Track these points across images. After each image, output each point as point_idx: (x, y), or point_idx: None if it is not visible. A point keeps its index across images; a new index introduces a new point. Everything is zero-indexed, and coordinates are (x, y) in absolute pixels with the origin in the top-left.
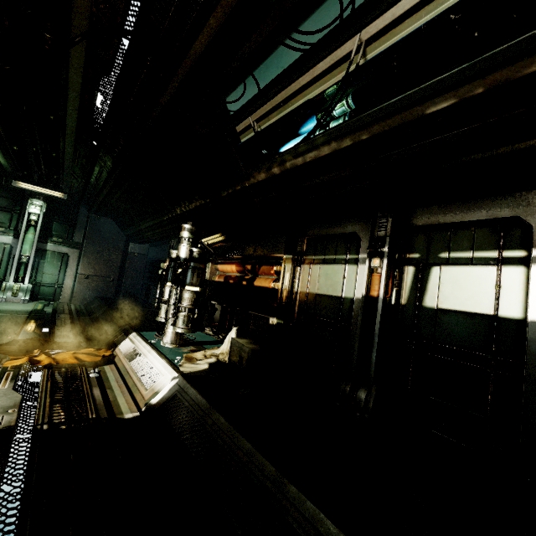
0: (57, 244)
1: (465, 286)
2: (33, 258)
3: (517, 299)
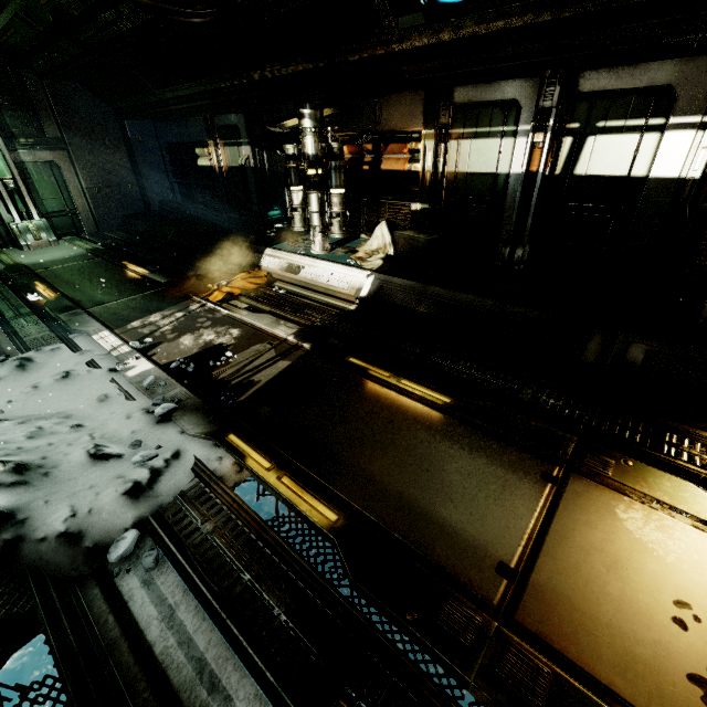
0: (31, 150)
1: (612, 154)
2: (20, 180)
3: (646, 161)
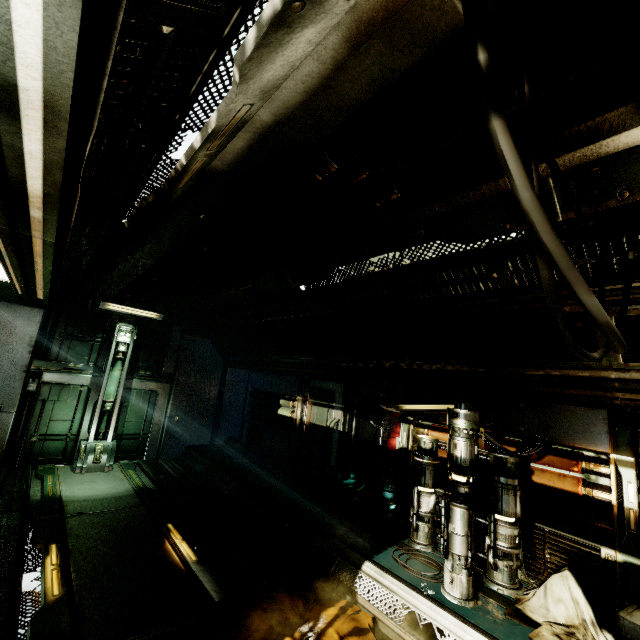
0: (144, 380)
1: None
2: (118, 404)
3: None
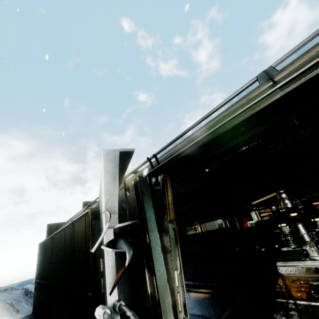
0: None
1: None
2: None
3: None
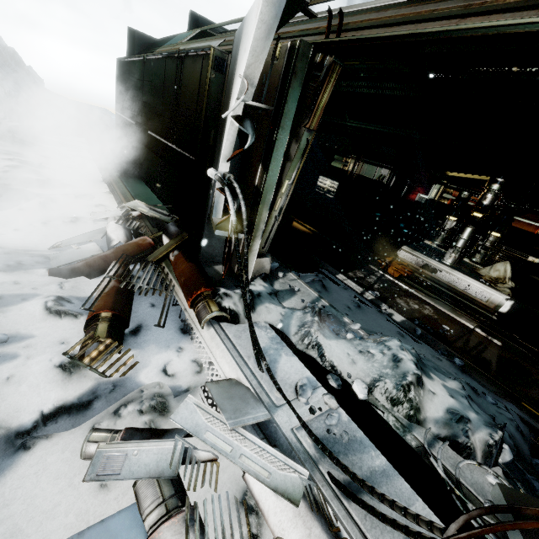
0: None
1: None
2: None
3: None
